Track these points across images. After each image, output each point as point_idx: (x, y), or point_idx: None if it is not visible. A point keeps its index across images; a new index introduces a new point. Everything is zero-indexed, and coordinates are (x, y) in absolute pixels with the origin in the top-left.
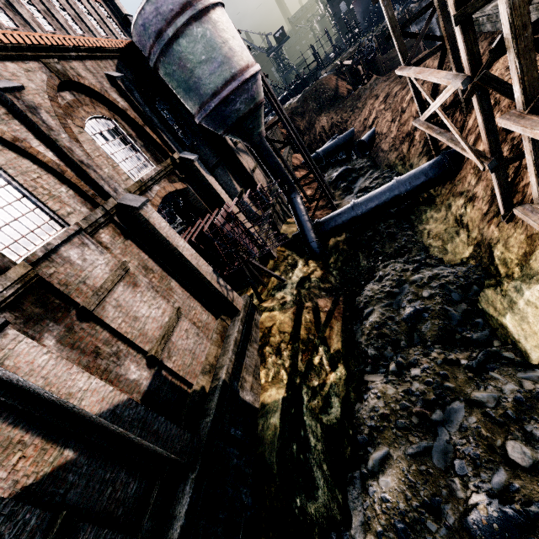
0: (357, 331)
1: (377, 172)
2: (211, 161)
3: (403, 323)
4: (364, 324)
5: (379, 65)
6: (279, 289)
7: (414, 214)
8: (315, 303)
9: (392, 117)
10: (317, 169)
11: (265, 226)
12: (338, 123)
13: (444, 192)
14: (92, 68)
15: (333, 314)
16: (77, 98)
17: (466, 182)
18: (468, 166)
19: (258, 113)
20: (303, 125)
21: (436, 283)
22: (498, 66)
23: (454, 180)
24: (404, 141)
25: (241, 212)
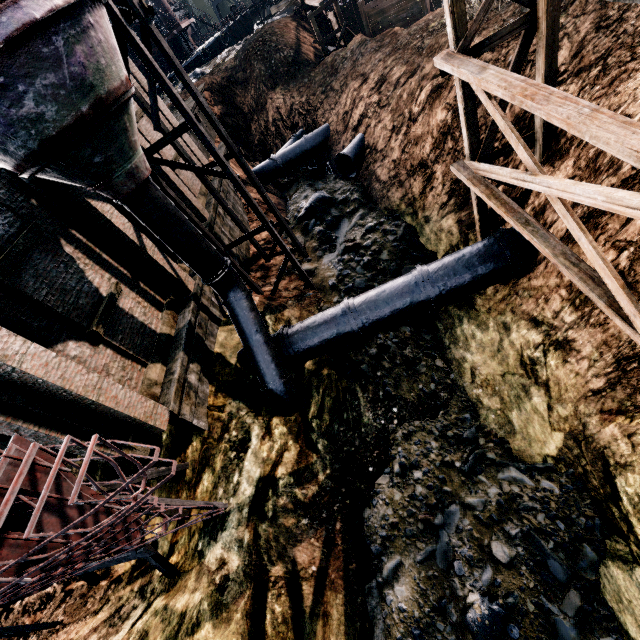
0: (375, 614)
1: (372, 216)
2: (1, 240)
3: (469, 635)
4: (387, 605)
5: (363, 18)
6: (213, 534)
7: (442, 319)
8: (290, 562)
9: (394, 124)
10: (275, 211)
11: (177, 368)
12: (303, 110)
13: (491, 292)
14: None
15: (326, 577)
16: None
17: (550, 306)
18: (552, 275)
19: (115, 124)
20: (248, 102)
21: (515, 524)
22: (637, 91)
23: (514, 282)
24: (415, 172)
25: (102, 376)
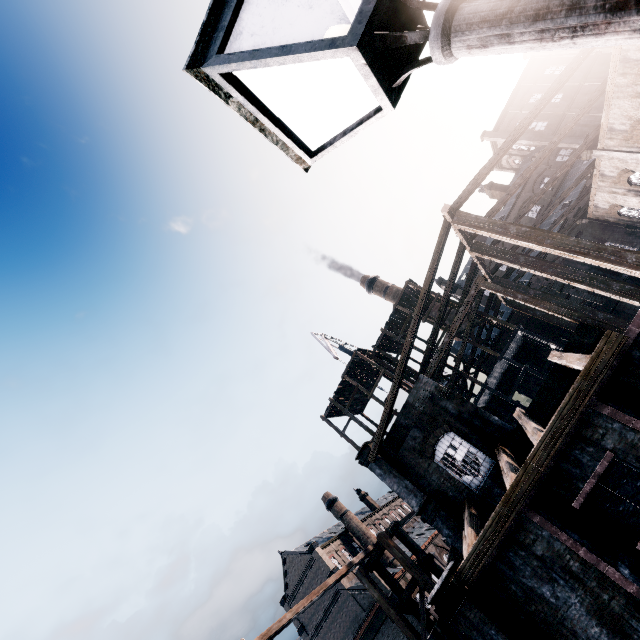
0: None
1: None
2: None
3: None
4: None
5: None
6: None
7: None
8: None
9: None
10: None
11: None
12: None
13: None
14: (438, 539)
15: None
16: (439, 550)
17: None
18: None
19: None
20: None
21: None
22: None
23: None
24: None
25: None
